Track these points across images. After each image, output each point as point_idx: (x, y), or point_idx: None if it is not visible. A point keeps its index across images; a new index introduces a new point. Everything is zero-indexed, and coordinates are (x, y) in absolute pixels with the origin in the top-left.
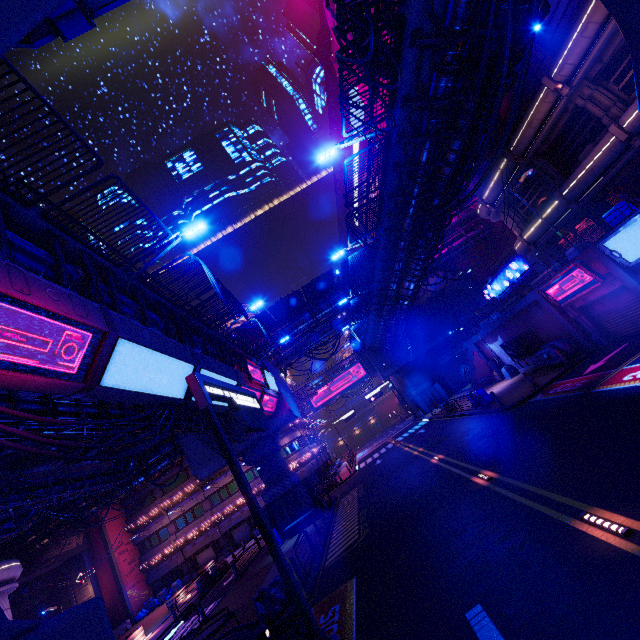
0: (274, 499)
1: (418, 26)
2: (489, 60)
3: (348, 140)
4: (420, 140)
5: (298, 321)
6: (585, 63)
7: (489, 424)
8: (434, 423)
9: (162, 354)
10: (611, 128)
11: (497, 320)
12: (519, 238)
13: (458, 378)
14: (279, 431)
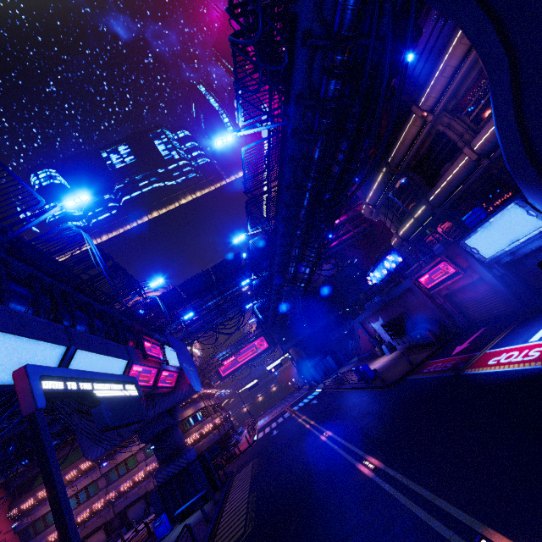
0: (167, 479)
1: (309, 27)
2: (372, 69)
3: (245, 129)
4: (312, 137)
5: (207, 298)
6: (444, 97)
7: (373, 400)
8: (325, 394)
9: (15, 336)
10: (465, 149)
11: (378, 303)
12: (395, 235)
13: (346, 351)
14: (179, 406)
